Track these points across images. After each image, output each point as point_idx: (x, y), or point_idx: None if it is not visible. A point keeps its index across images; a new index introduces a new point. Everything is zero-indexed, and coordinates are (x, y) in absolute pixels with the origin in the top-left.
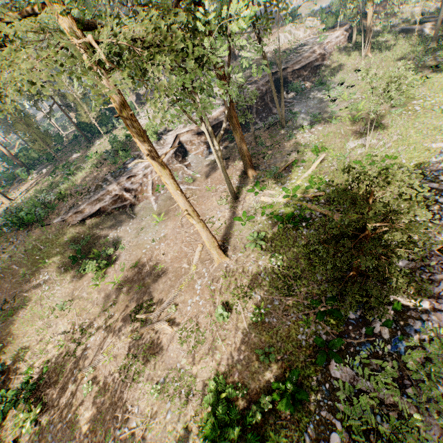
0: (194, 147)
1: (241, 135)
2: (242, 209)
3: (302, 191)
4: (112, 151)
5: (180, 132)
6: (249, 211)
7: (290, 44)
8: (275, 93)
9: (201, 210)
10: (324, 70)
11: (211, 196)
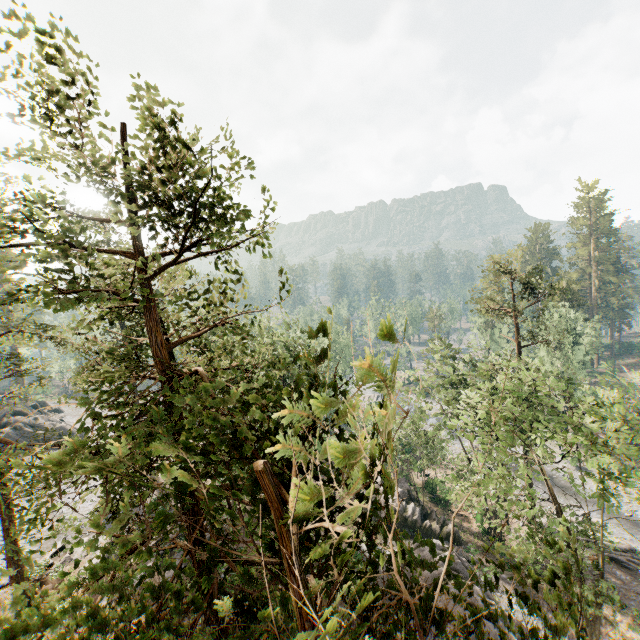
0: None
1: None
2: None
3: None
4: None
5: None
6: None
7: None
8: None
9: None
10: None
11: None
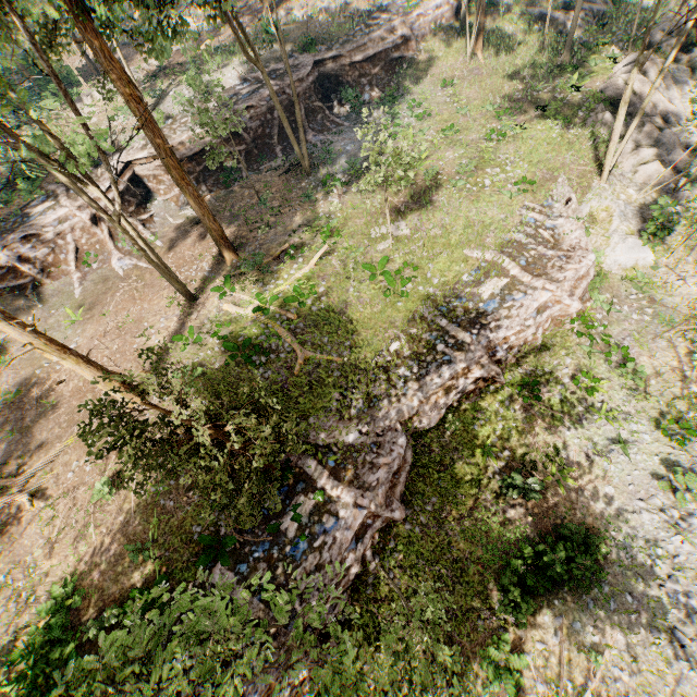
0: (164, 188)
1: (196, 197)
2: (196, 320)
3: (283, 302)
4: (3, 180)
5: (133, 158)
6: (204, 325)
7: (367, 1)
8: (284, 117)
9: (140, 312)
10: (408, 71)
11: (162, 288)
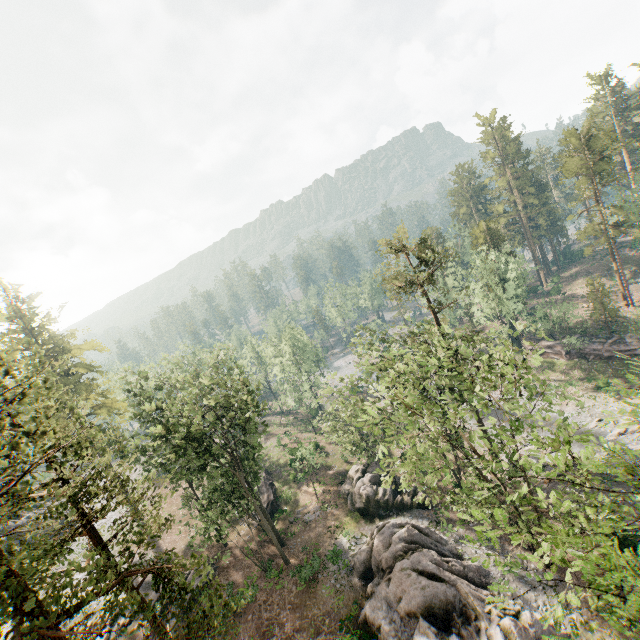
0: None
1: None
2: None
3: None
4: None
5: None
6: None
7: None
8: None
9: None
10: None
11: None
